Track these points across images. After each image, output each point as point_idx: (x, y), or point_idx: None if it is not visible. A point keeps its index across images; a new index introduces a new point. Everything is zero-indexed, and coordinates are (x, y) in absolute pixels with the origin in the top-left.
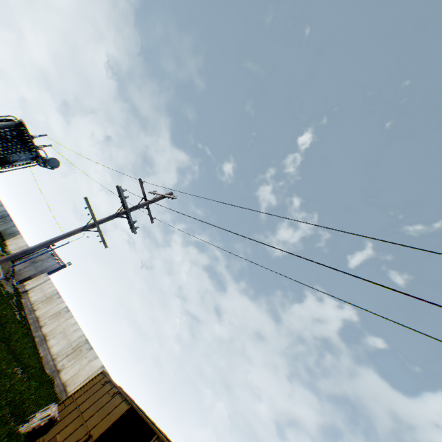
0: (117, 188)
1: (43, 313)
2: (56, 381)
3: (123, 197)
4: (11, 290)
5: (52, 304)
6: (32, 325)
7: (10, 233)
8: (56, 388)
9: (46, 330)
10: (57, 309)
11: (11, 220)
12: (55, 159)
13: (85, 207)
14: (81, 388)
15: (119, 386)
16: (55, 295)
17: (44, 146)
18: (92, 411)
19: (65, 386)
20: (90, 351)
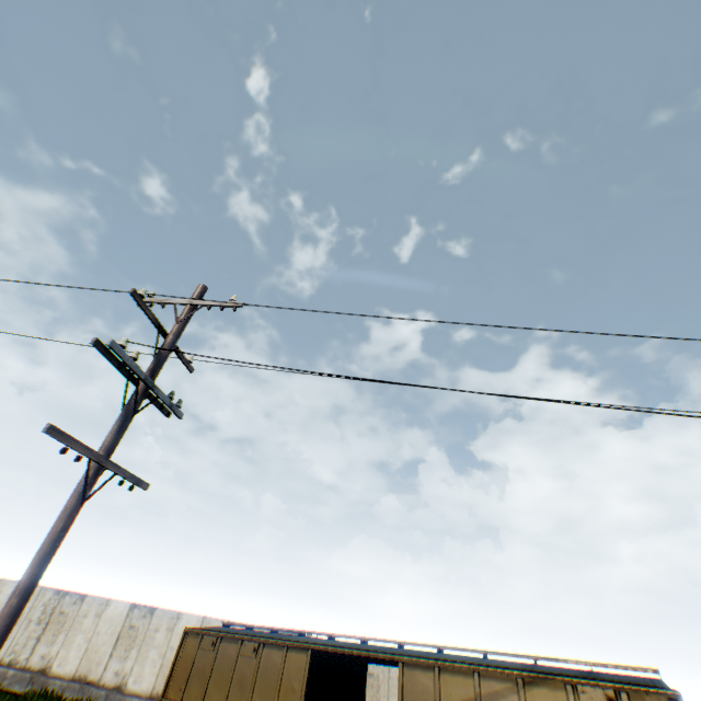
0: (97, 347)
1: None
2: (54, 687)
3: (130, 361)
4: None
5: None
6: None
7: None
8: (65, 695)
9: None
10: None
11: None
12: None
13: (62, 450)
14: (170, 680)
15: (255, 635)
16: None
17: None
18: (242, 697)
19: (83, 678)
20: (86, 603)
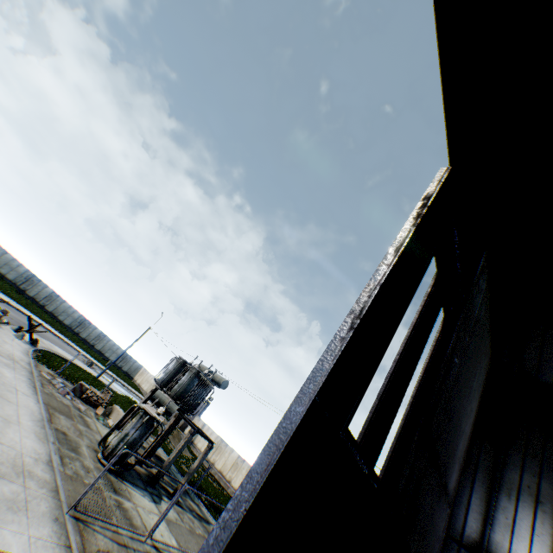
0: None
1: (221, 465)
2: None
3: None
4: (189, 454)
5: (224, 454)
6: (220, 481)
7: (133, 370)
8: None
9: (235, 484)
10: (231, 459)
11: (130, 358)
12: (224, 381)
13: None
14: None
15: None
16: (220, 442)
17: (213, 374)
18: None
19: None
20: None
